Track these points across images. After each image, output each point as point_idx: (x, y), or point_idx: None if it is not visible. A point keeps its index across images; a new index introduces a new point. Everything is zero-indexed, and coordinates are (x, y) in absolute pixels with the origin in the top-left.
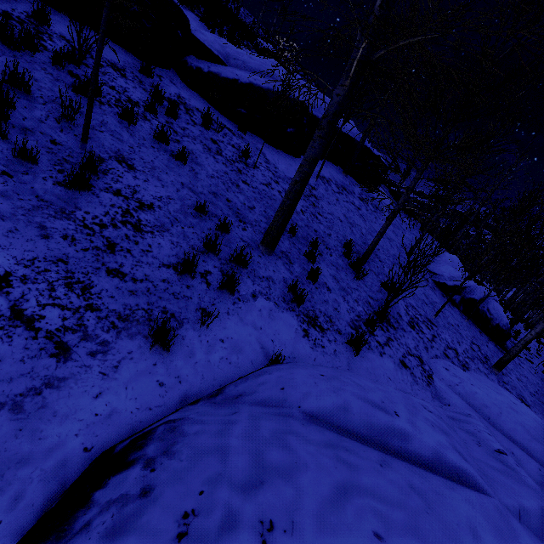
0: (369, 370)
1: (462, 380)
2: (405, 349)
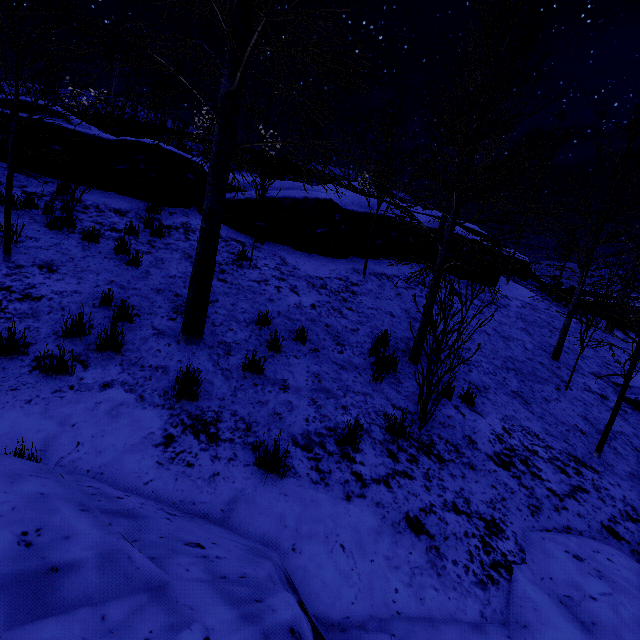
0: (285, 519)
1: (619, 588)
2: (443, 498)
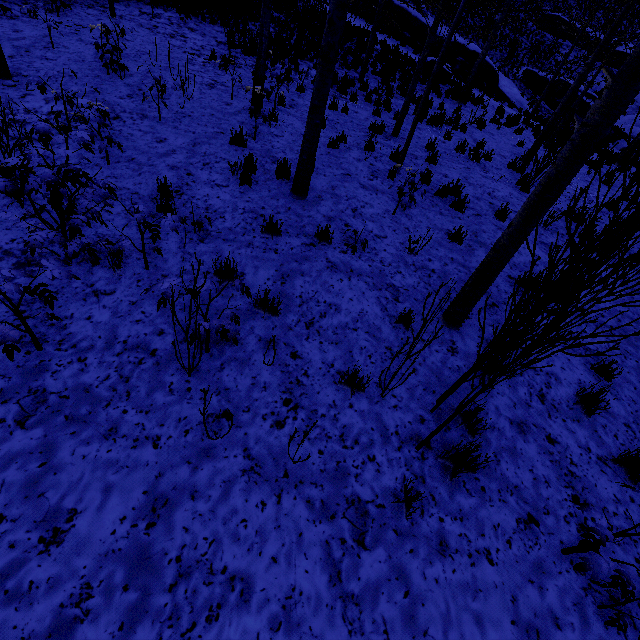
0: None
1: None
2: None
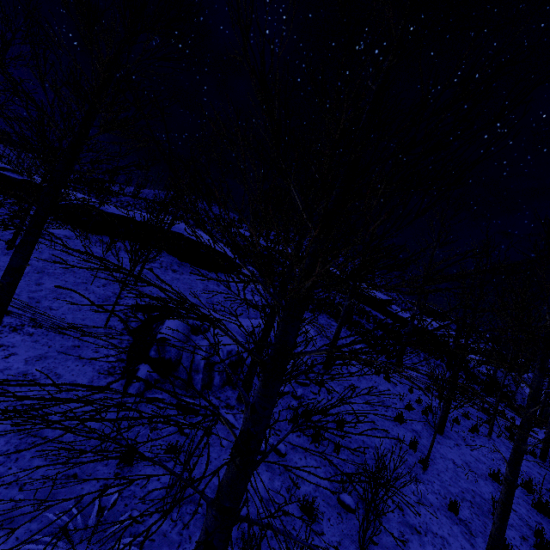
0: None
1: None
2: None
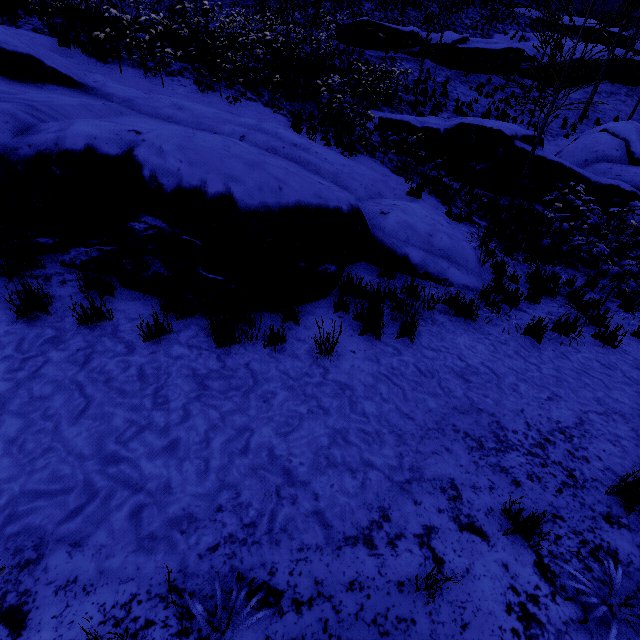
0: None
1: None
2: None
